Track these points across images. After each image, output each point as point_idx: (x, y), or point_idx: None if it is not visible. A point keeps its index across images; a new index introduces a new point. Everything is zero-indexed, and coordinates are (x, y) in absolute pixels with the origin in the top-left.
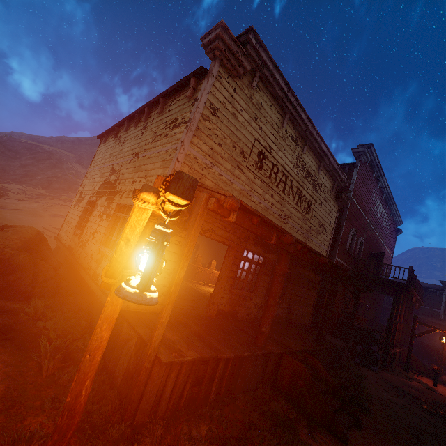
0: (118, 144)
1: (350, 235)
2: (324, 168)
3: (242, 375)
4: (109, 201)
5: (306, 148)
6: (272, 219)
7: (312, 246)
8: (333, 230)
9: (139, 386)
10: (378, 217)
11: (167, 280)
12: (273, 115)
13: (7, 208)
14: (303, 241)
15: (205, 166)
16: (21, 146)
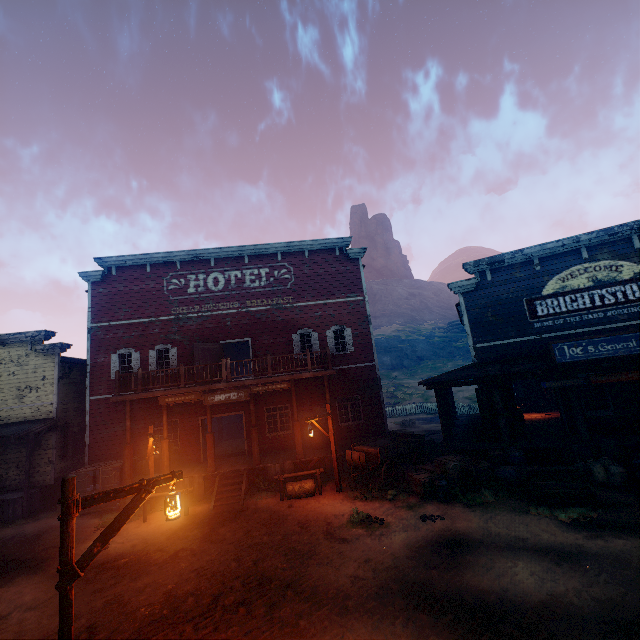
0: None
1: (116, 361)
2: (3, 345)
3: None
4: None
5: None
6: None
7: (16, 412)
8: (55, 380)
9: None
10: (218, 291)
11: None
12: None
13: None
14: None
15: None
16: None
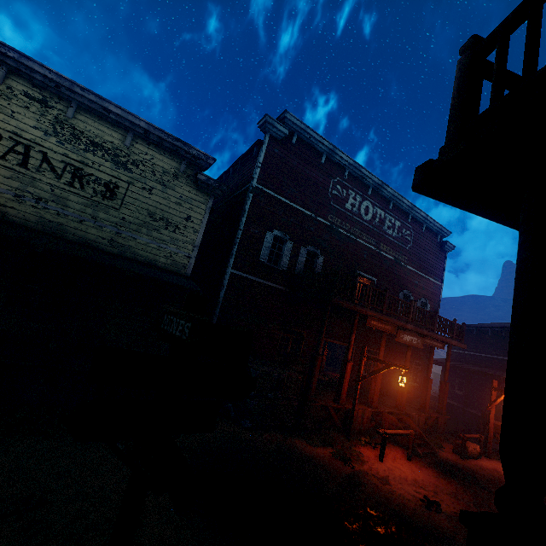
0: None
1: (270, 241)
2: (146, 141)
3: None
4: None
5: (80, 111)
6: None
7: (137, 246)
8: (201, 228)
9: None
10: (365, 221)
11: None
12: None
13: None
14: (105, 237)
15: None
16: None
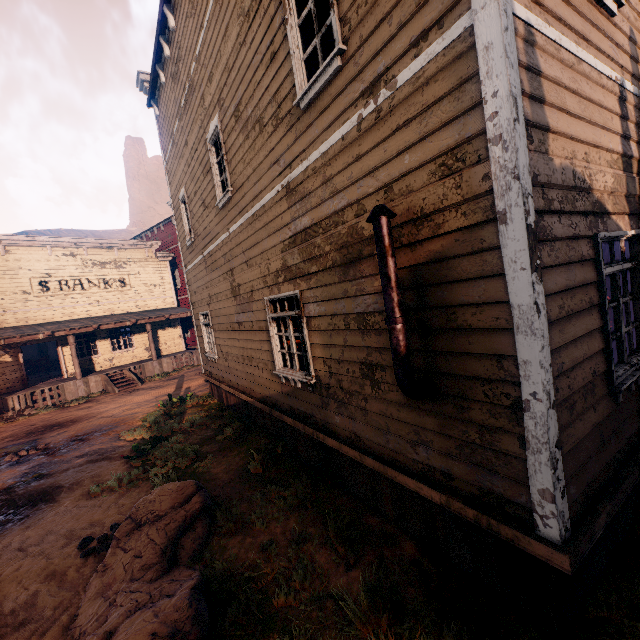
0: None
1: None
2: (123, 249)
3: (69, 392)
4: None
5: (89, 250)
6: (84, 310)
7: (148, 303)
8: (171, 280)
9: (1, 408)
10: None
11: (18, 374)
12: (36, 255)
13: None
14: (133, 305)
15: (1, 315)
16: None
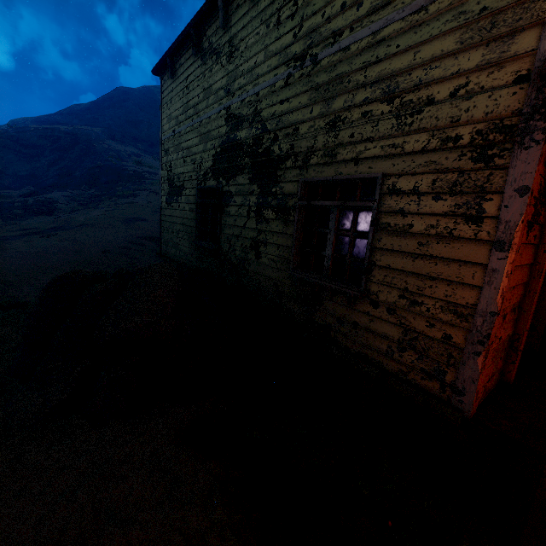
0: (214, 64)
1: None
2: None
3: None
4: (262, 181)
5: None
6: None
7: None
8: None
9: None
10: None
11: (510, 323)
12: None
13: (70, 227)
14: None
15: None
16: (35, 136)
